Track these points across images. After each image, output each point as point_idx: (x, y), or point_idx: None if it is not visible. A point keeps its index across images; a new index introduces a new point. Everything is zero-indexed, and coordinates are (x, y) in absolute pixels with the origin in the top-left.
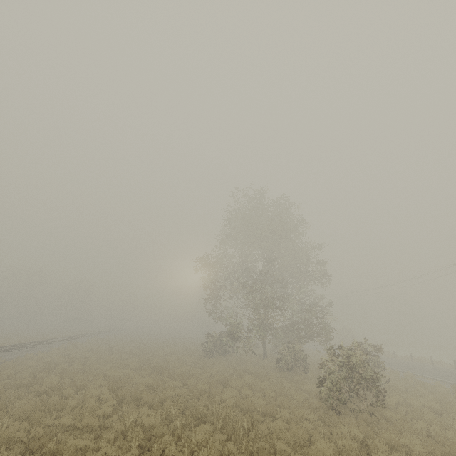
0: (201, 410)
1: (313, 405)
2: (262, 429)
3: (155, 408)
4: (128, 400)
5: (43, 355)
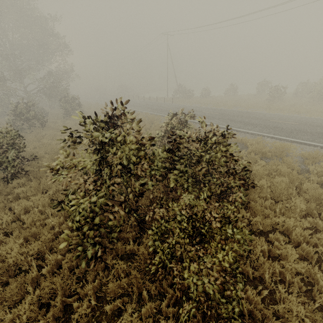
0: None
1: None
2: None
3: None
4: None
5: None
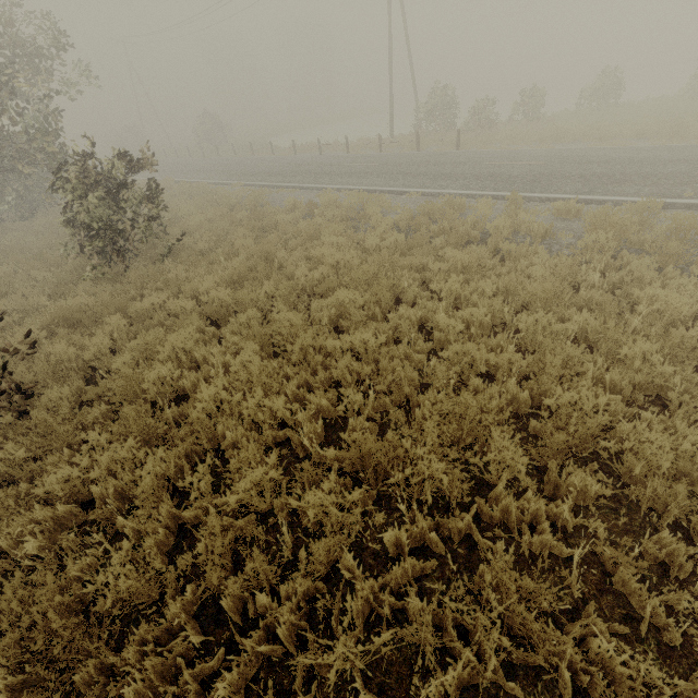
0: None
1: None
2: None
3: None
4: None
5: None
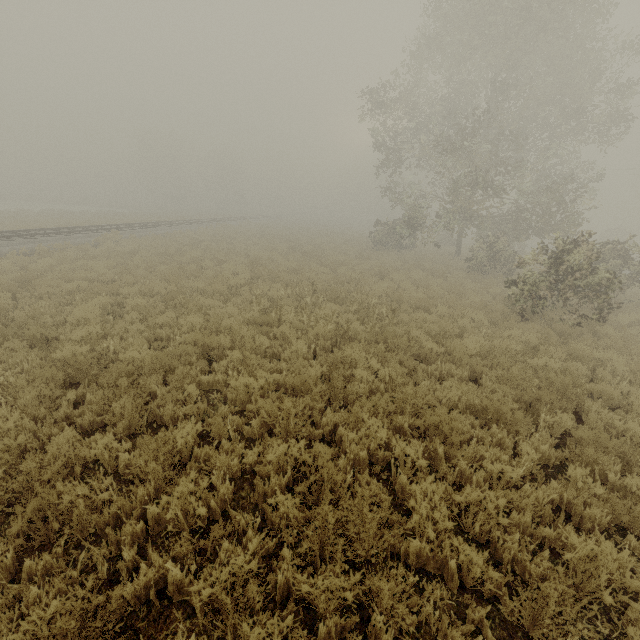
0: (338, 293)
1: (492, 308)
2: (403, 318)
3: (289, 286)
4: (265, 277)
5: (191, 233)
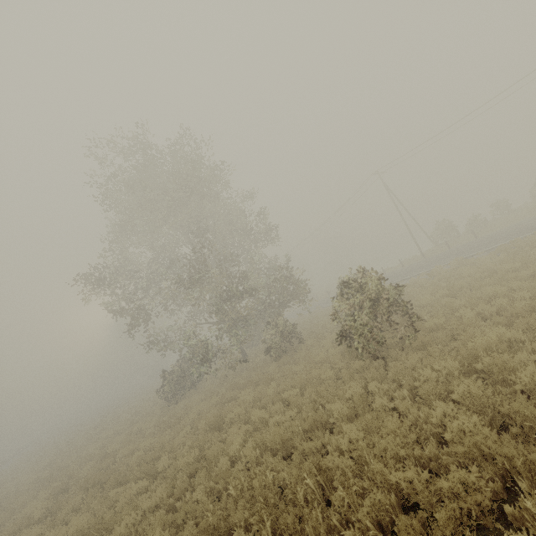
0: (213, 521)
1: (351, 371)
2: (341, 465)
3: None
4: None
5: None
